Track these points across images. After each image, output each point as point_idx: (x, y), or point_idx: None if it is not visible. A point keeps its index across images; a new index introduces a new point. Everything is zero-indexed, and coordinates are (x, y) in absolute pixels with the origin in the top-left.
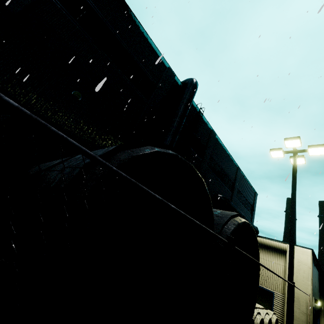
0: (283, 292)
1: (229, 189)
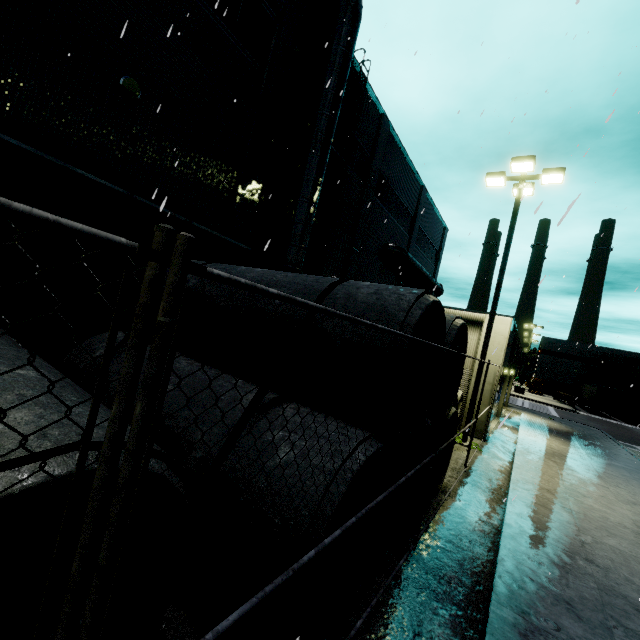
0: (471, 367)
1: (405, 231)
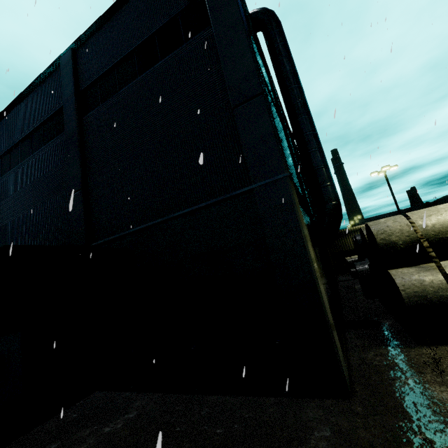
0: None
1: None
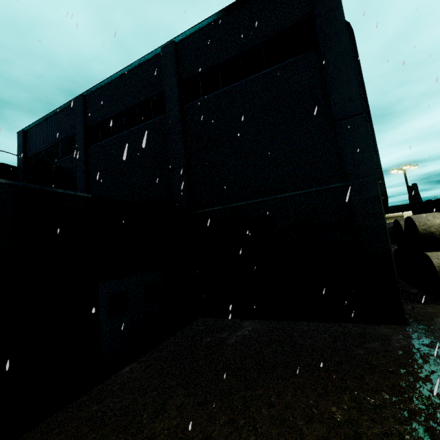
0: None
1: None
